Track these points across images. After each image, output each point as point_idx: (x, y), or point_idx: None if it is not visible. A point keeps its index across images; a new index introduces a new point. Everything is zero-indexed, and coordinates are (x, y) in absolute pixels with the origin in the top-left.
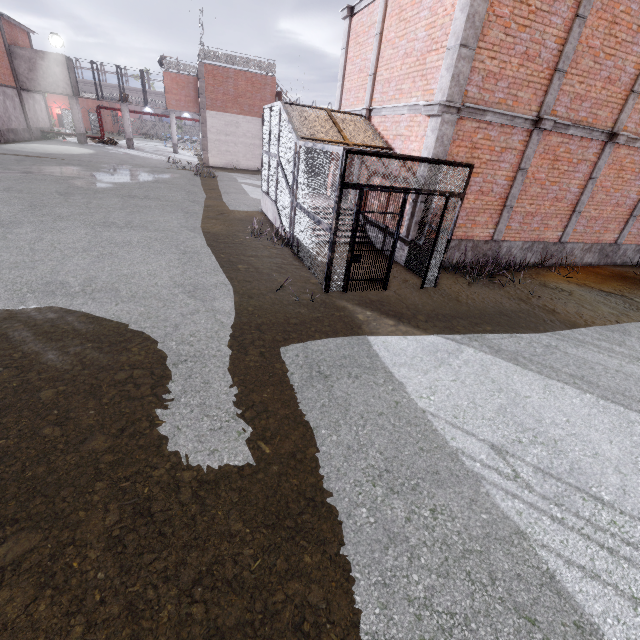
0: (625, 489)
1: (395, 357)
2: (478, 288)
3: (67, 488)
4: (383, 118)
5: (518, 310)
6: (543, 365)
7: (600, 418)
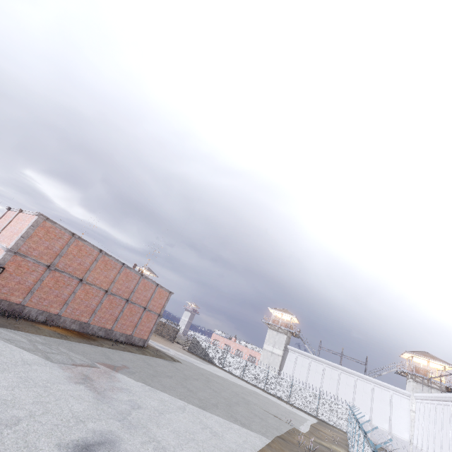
0: None
1: None
2: None
3: None
4: None
5: (1, 323)
6: None
7: None
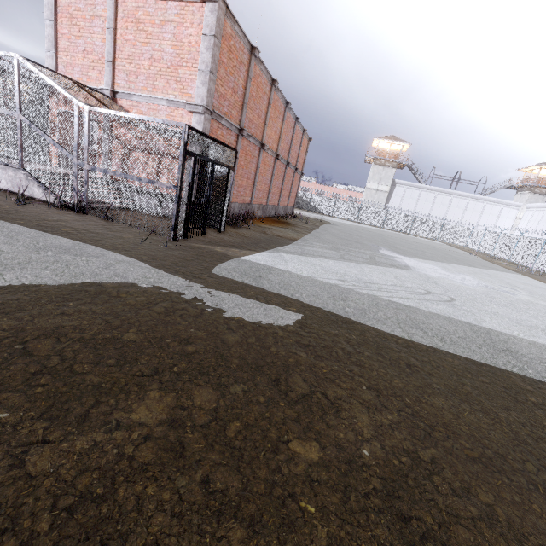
0: (370, 279)
1: (268, 262)
2: (241, 230)
3: (265, 359)
4: (135, 103)
5: (270, 237)
6: (309, 254)
7: (342, 265)
